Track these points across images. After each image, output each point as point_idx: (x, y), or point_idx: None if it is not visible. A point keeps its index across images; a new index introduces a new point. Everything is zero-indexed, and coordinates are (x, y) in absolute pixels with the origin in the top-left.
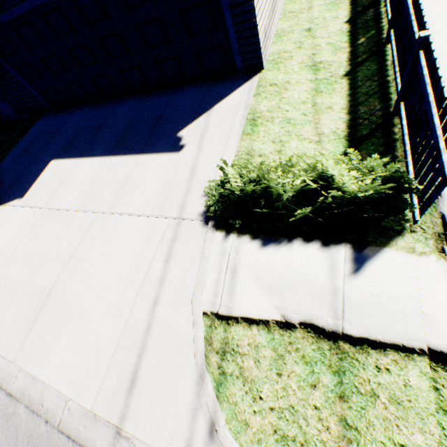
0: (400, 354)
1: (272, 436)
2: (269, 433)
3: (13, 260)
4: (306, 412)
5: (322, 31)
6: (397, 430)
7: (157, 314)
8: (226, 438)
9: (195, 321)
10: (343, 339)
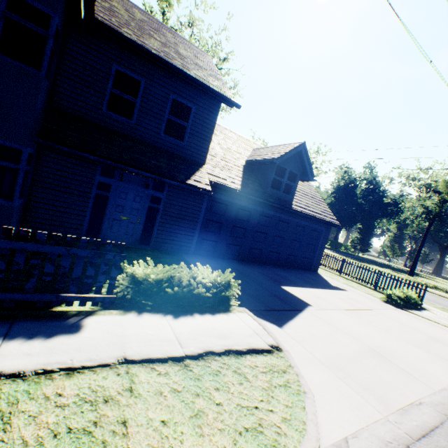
0: None
1: None
2: None
3: (393, 332)
4: None
5: None
6: None
7: None
8: None
9: None
10: None
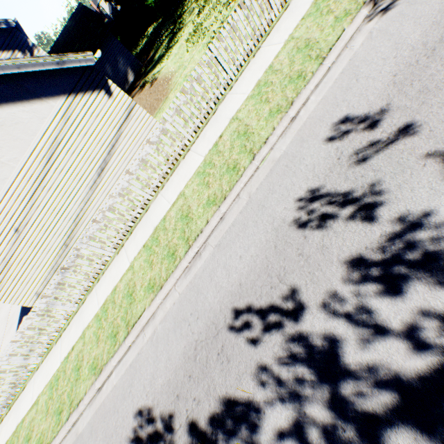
0: None
1: None
2: None
3: None
4: None
5: None
6: None
7: None
8: None
9: None
10: None
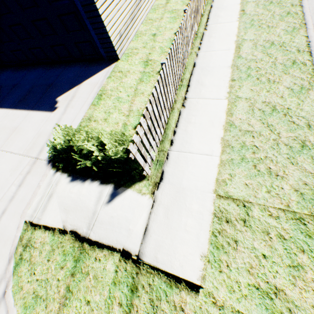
0: (109, 251)
1: (32, 295)
2: (31, 293)
3: None
4: (53, 282)
5: (161, 37)
6: (90, 293)
7: (2, 220)
8: (9, 296)
9: (19, 226)
10: (87, 241)
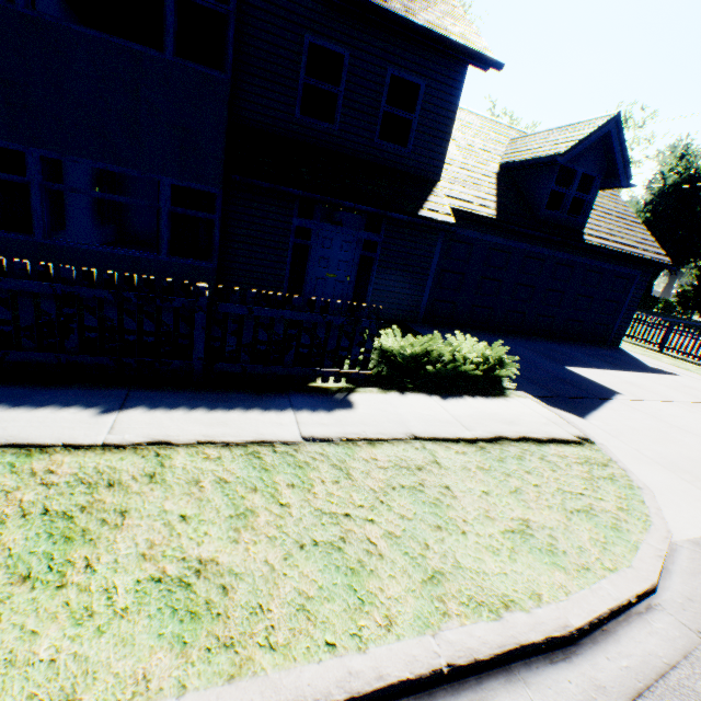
0: None
1: None
2: None
3: None
4: None
5: None
6: None
7: None
8: None
9: None
10: None
